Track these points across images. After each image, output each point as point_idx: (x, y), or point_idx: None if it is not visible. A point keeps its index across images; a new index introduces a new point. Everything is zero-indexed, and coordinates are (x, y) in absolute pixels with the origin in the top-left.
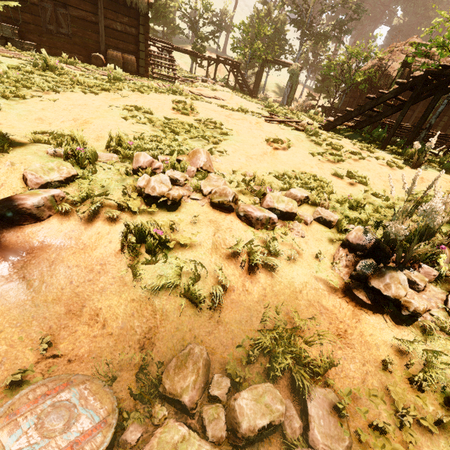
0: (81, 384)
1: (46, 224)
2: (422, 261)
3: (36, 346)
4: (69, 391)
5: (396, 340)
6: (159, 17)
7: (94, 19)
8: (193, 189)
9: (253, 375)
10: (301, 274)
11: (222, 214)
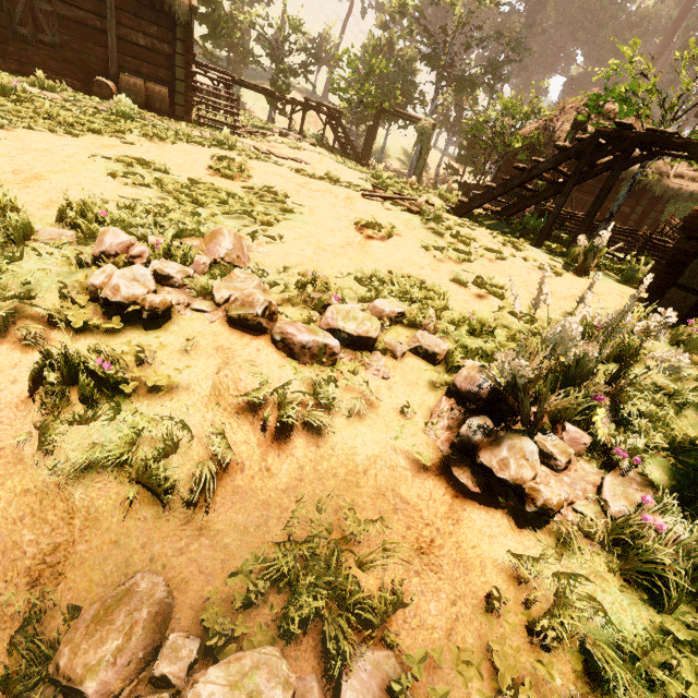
0: None
1: None
2: (569, 420)
3: None
4: None
5: (514, 557)
6: (219, 34)
7: (99, 24)
8: (196, 293)
9: (254, 628)
10: (370, 441)
11: (245, 338)
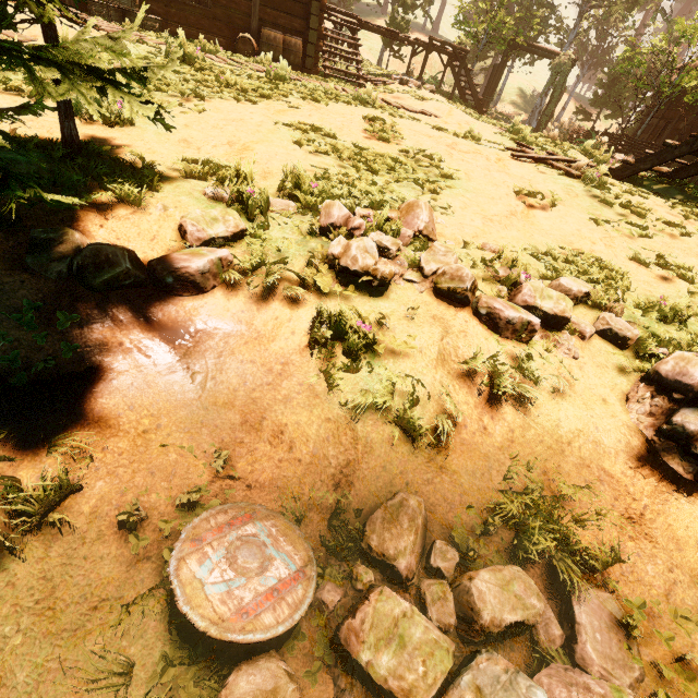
0: (267, 519)
1: (209, 298)
2: None
3: (210, 461)
4: (255, 525)
5: None
6: None
7: None
8: (408, 265)
9: (489, 551)
10: (573, 417)
11: (451, 309)
